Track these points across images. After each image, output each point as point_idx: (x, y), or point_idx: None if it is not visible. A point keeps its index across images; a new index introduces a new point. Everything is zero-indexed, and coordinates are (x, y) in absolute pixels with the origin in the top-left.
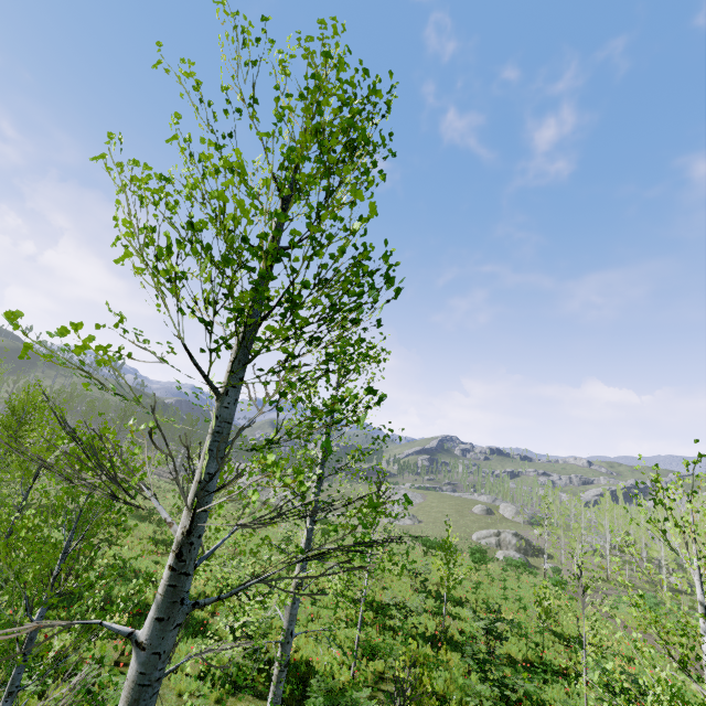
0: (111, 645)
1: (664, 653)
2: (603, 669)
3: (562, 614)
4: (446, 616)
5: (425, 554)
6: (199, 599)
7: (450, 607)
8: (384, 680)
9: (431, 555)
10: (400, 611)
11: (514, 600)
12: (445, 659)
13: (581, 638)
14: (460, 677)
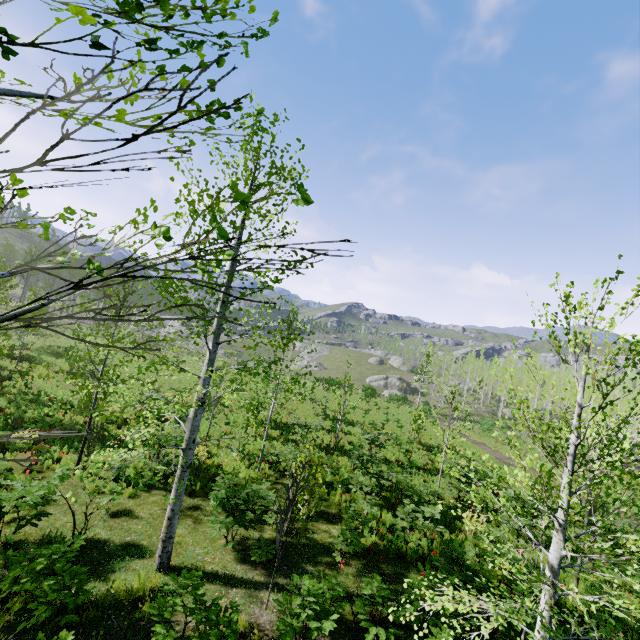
0: (21, 457)
1: (538, 445)
2: (457, 464)
3: (427, 431)
4: (339, 432)
5: (327, 390)
6: (117, 421)
7: (344, 426)
8: (284, 476)
9: (332, 391)
10: (302, 429)
11: (393, 422)
12: (335, 461)
13: (439, 446)
14: (346, 473)
